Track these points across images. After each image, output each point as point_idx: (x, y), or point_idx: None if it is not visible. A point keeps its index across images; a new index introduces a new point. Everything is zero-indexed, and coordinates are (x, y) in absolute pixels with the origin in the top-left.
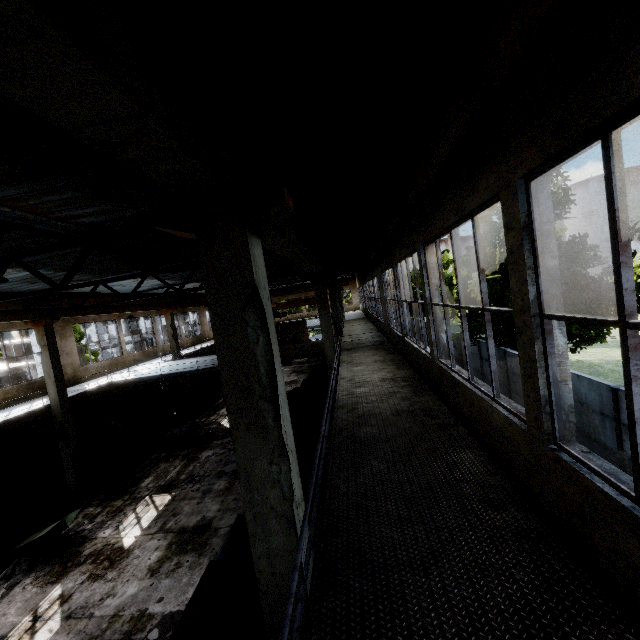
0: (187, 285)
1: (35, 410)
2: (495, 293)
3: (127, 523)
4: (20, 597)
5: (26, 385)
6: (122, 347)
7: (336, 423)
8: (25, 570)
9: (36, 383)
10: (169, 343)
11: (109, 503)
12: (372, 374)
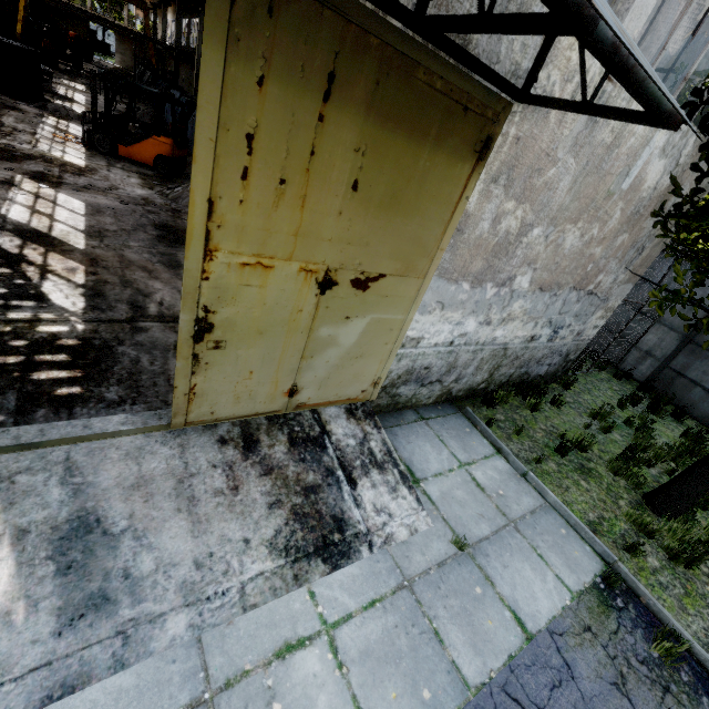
0: None
1: None
2: None
3: (67, 83)
4: None
5: None
6: None
7: None
8: None
9: None
10: None
11: None
12: None
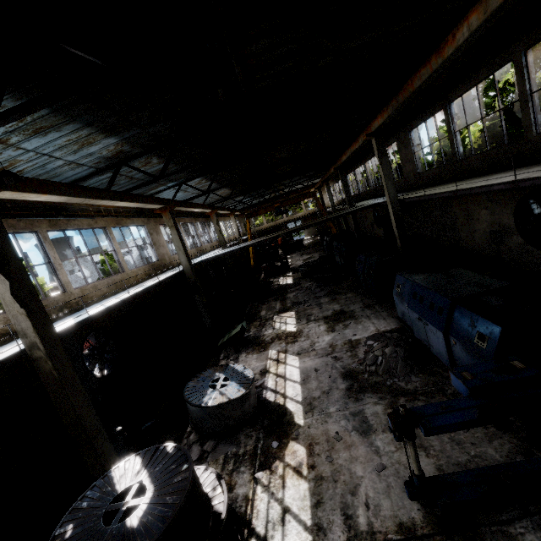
0: (217, 193)
1: (177, 273)
2: (496, 135)
3: (278, 326)
4: (249, 359)
5: (151, 266)
6: (186, 244)
7: (476, 185)
8: (234, 353)
9: (155, 265)
10: (207, 244)
11: (249, 325)
12: (445, 187)
